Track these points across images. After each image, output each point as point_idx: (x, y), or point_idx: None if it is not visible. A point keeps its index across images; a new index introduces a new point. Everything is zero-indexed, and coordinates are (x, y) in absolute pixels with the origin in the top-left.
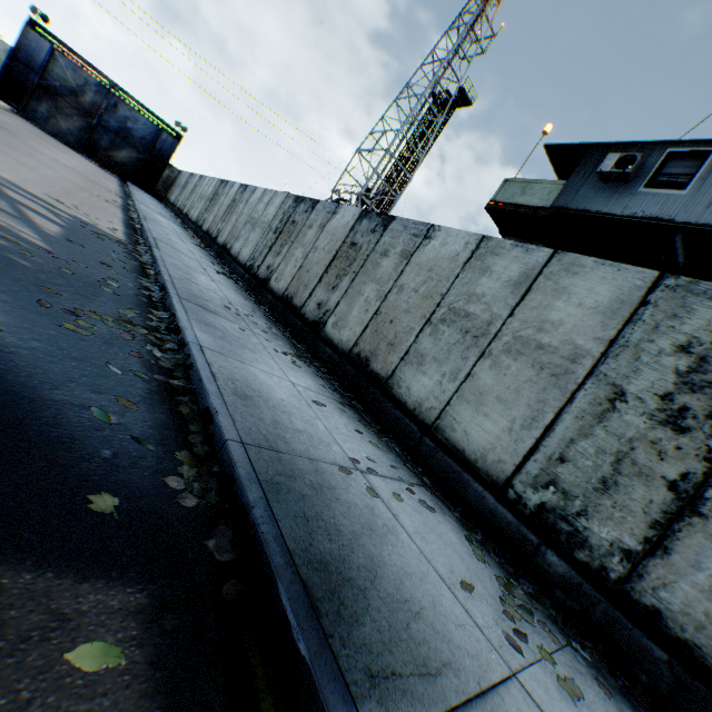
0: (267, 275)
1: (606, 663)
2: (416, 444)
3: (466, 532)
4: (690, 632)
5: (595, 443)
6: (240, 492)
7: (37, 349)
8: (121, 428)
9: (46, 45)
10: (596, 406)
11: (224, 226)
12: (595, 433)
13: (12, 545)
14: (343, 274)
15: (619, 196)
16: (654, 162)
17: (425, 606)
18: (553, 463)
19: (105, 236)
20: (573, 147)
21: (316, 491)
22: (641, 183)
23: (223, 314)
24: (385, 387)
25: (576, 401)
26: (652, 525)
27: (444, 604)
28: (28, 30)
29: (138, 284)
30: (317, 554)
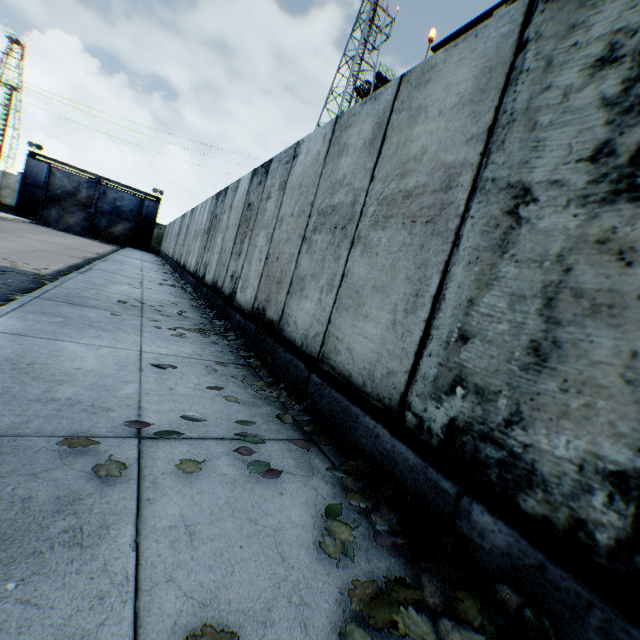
0: (203, 272)
1: None
2: (305, 386)
3: (346, 498)
4: None
5: (506, 288)
6: None
7: None
8: None
9: (44, 166)
10: (493, 231)
11: (183, 249)
12: (502, 273)
13: None
14: (244, 237)
15: None
16: None
17: None
18: (453, 348)
19: (14, 272)
20: (459, 34)
21: None
22: None
23: (105, 307)
24: (278, 332)
25: (464, 239)
26: None
27: None
28: (30, 160)
29: (1, 298)
30: None
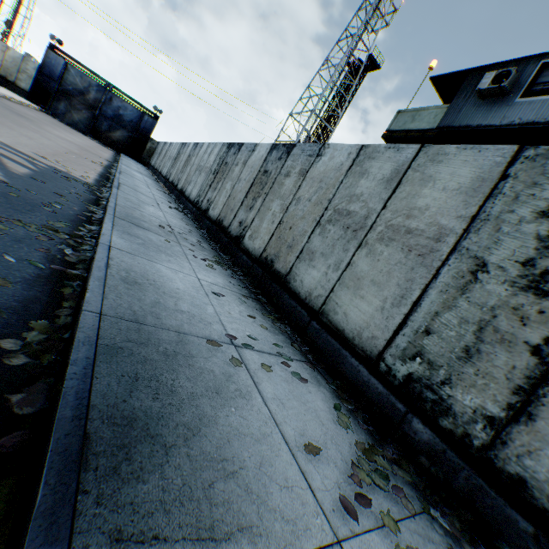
0: (207, 206)
1: (468, 533)
2: (306, 327)
3: (339, 402)
4: None
5: (459, 314)
6: (71, 353)
7: None
8: None
9: (61, 61)
10: (459, 279)
11: (182, 176)
12: (458, 304)
13: None
14: (257, 196)
15: (497, 109)
16: (529, 75)
17: (247, 467)
18: (419, 336)
19: (73, 179)
20: (455, 75)
21: (167, 357)
22: (517, 94)
23: (154, 230)
24: (284, 282)
25: (441, 276)
26: (515, 391)
27: (275, 465)
28: (49, 52)
29: (84, 208)
30: (127, 410)
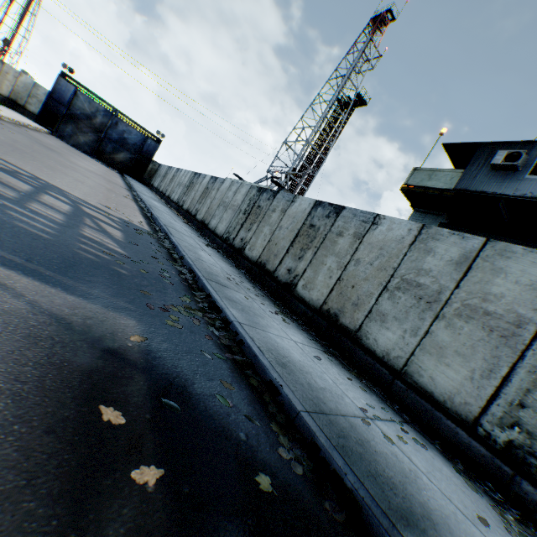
0: (242, 245)
1: None
2: (389, 385)
3: (450, 462)
4: None
5: None
6: (328, 458)
7: (168, 350)
8: (237, 410)
9: (71, 87)
10: None
11: (201, 207)
12: None
13: (247, 531)
14: (306, 248)
15: (509, 181)
16: (535, 156)
17: None
18: (514, 407)
19: (140, 231)
20: (466, 144)
21: (362, 446)
22: (526, 171)
23: (230, 286)
24: (355, 338)
25: (526, 358)
26: None
27: None
28: (60, 79)
29: (176, 270)
30: (397, 510)
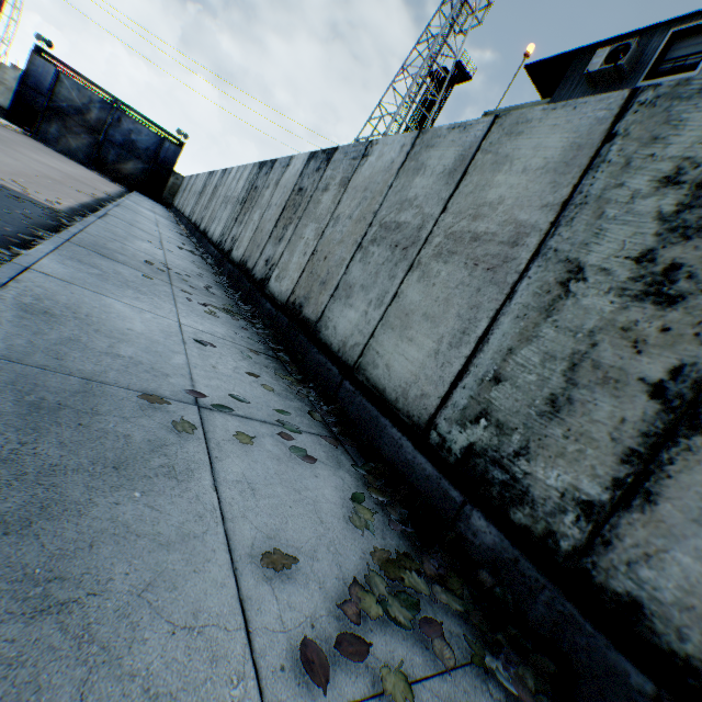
0: (231, 246)
1: (548, 696)
2: (336, 391)
3: (366, 492)
4: (696, 643)
5: (542, 347)
6: None
7: None
8: None
9: (51, 68)
10: (544, 295)
11: (206, 213)
12: (542, 333)
13: None
14: (289, 223)
15: None
16: (655, 50)
17: (110, 592)
18: (486, 386)
19: (28, 201)
20: (558, 60)
21: (37, 410)
22: (639, 76)
23: (134, 265)
24: (314, 332)
25: (518, 295)
26: (626, 458)
27: (181, 589)
28: (34, 57)
29: (25, 231)
30: None
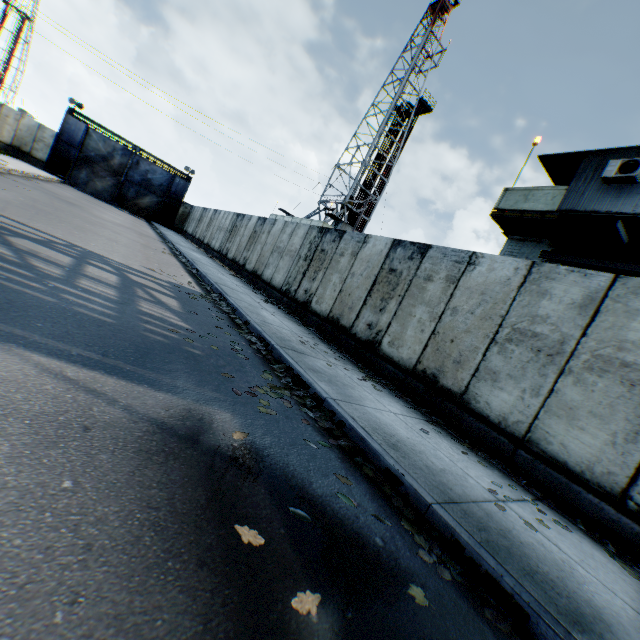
0: (306, 298)
1: None
2: (511, 456)
3: (598, 545)
4: None
5: None
6: (476, 558)
7: (273, 445)
8: (363, 509)
9: (82, 125)
10: None
11: (249, 254)
12: None
13: None
14: (388, 297)
15: (626, 196)
16: None
17: None
18: None
19: (193, 295)
20: (568, 155)
21: (506, 538)
22: None
23: (306, 352)
24: (461, 402)
25: None
26: None
27: None
28: (68, 117)
29: (244, 339)
30: (566, 613)
